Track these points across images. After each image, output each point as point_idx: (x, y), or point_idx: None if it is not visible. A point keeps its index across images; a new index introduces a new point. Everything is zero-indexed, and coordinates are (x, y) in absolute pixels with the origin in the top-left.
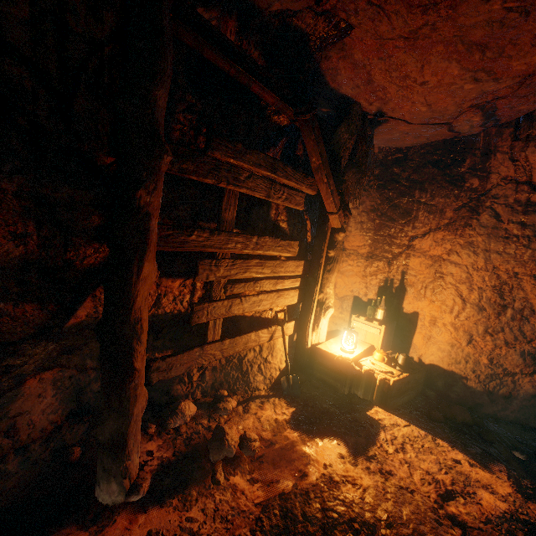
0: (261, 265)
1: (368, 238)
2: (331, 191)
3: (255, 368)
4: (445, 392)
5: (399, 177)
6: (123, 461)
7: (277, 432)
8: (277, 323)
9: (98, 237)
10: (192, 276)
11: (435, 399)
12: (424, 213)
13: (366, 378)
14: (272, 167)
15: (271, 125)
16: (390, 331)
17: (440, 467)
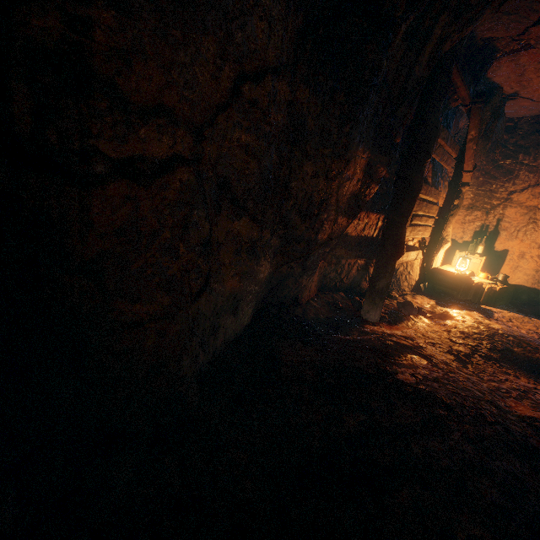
0: (426, 207)
1: (471, 192)
2: (474, 155)
3: (403, 277)
4: (527, 302)
5: (506, 142)
6: (383, 301)
7: (433, 308)
8: (418, 249)
9: (379, 183)
10: (379, 213)
11: (520, 305)
12: (525, 172)
13: (475, 288)
14: (447, 139)
15: (448, 108)
16: (486, 262)
17: (537, 328)
